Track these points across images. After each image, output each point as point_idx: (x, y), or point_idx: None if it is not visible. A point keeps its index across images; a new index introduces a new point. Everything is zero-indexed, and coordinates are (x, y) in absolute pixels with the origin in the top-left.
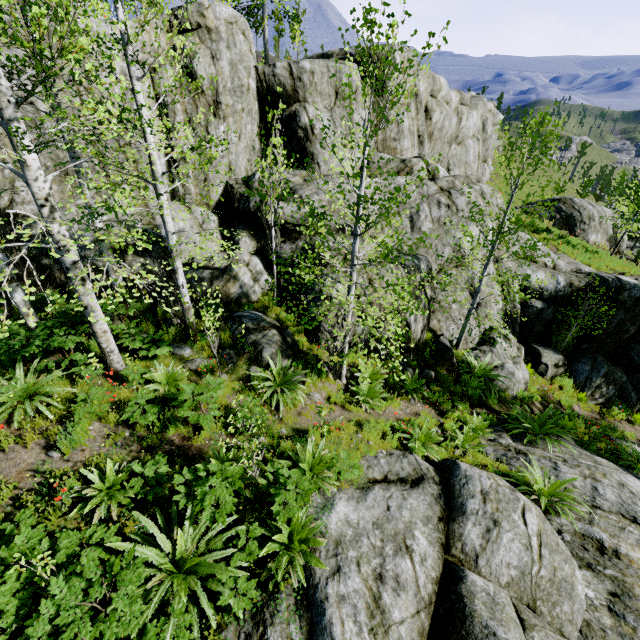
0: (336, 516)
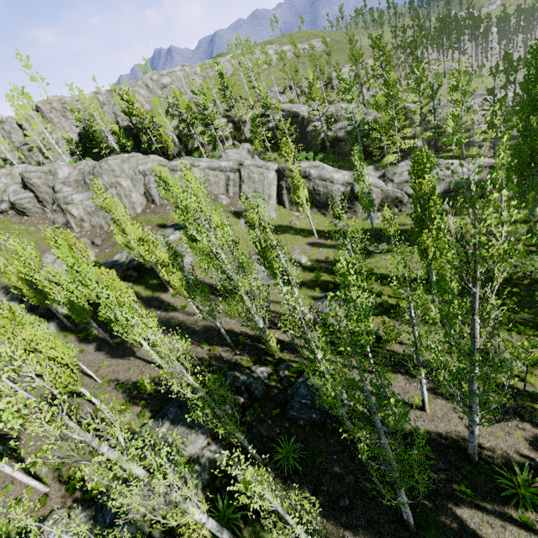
0: None
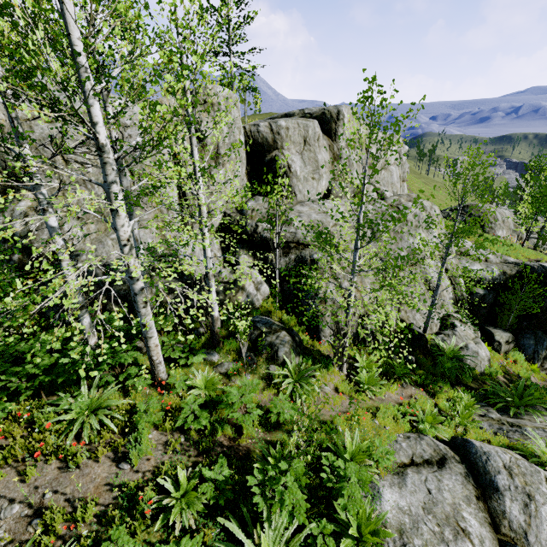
0: (387, 504)
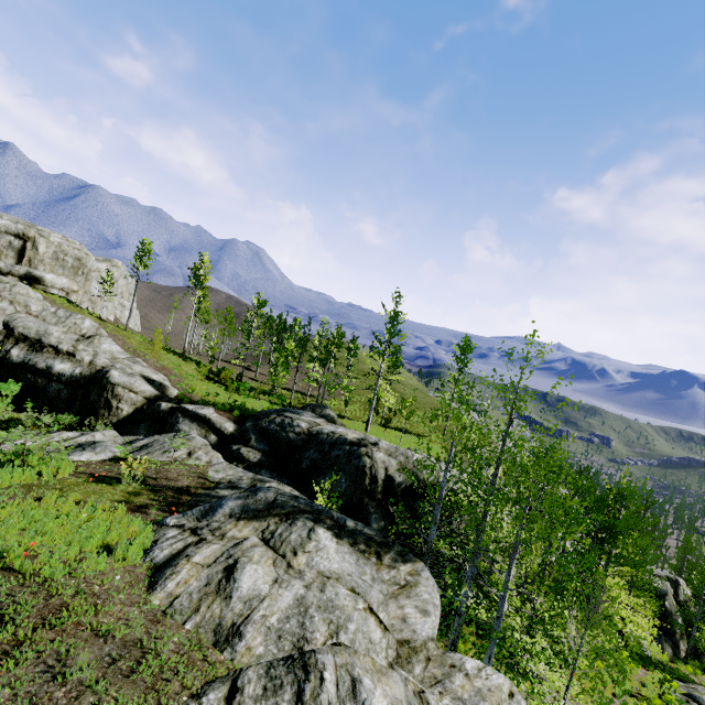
0: None
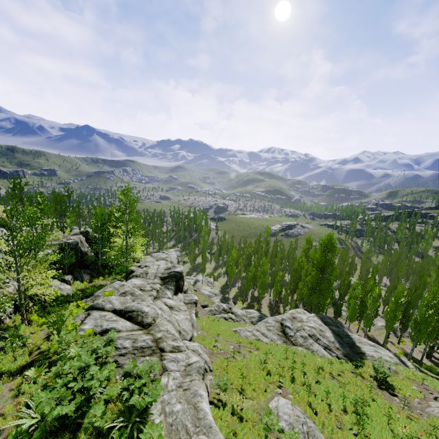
0: (88, 327)
